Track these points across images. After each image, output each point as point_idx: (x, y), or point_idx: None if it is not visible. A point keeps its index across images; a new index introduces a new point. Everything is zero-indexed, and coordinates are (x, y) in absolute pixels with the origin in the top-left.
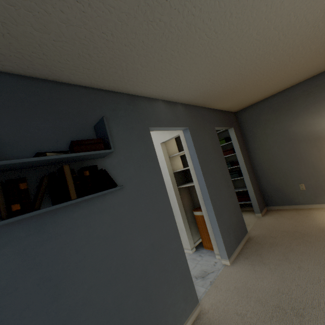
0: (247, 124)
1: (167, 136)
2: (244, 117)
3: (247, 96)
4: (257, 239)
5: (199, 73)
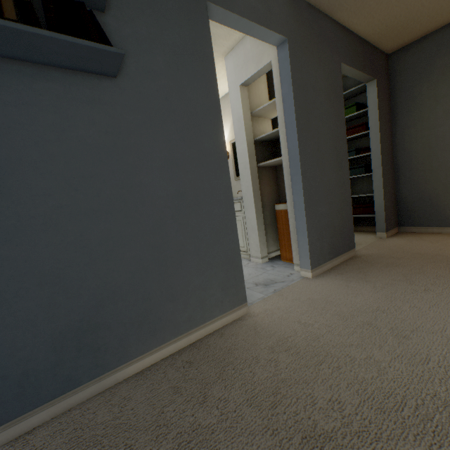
0: (404, 78)
1: (252, 69)
2: (403, 64)
3: None
4: (367, 258)
5: None
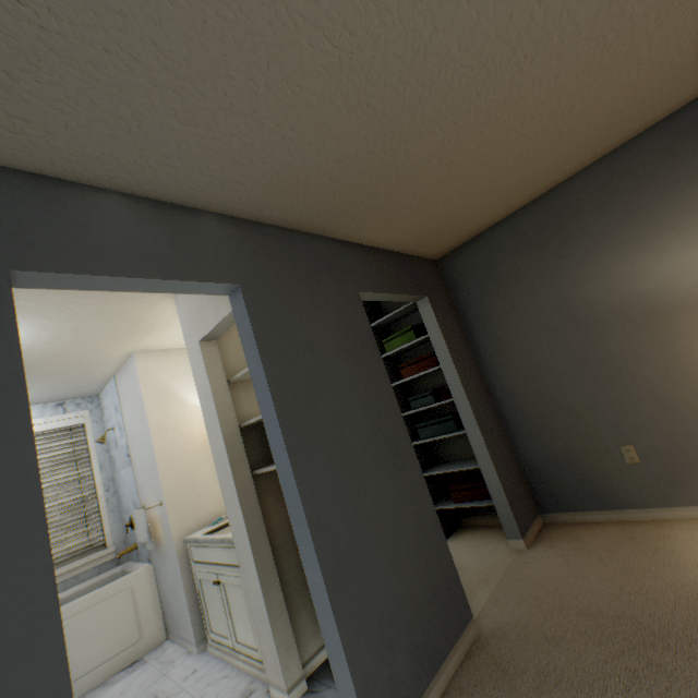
0: (467, 288)
1: (211, 318)
2: (459, 271)
3: (443, 207)
4: (499, 647)
5: (188, 78)
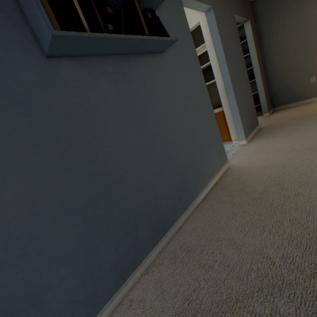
0: (263, 16)
1: None
2: (262, 7)
3: None
4: (267, 127)
5: None
